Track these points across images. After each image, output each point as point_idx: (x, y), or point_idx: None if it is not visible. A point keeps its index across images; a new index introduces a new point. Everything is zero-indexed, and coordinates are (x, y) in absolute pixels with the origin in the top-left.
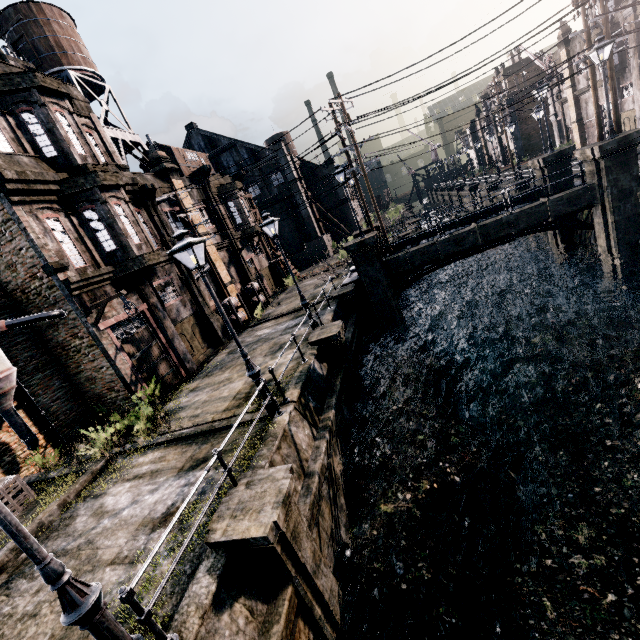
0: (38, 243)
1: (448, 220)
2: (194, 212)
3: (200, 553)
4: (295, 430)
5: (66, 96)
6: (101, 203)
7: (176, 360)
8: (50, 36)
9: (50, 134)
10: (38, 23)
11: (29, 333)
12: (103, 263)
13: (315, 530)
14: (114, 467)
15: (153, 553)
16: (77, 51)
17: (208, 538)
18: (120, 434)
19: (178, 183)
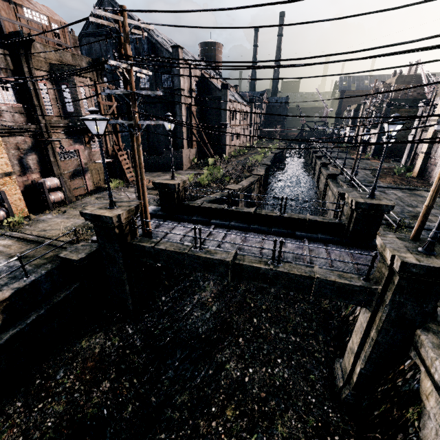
0: None
1: (248, 210)
2: None
3: None
4: None
5: None
6: None
7: None
8: None
9: None
10: None
11: None
12: None
13: None
14: None
15: None
16: None
17: None
18: None
19: None
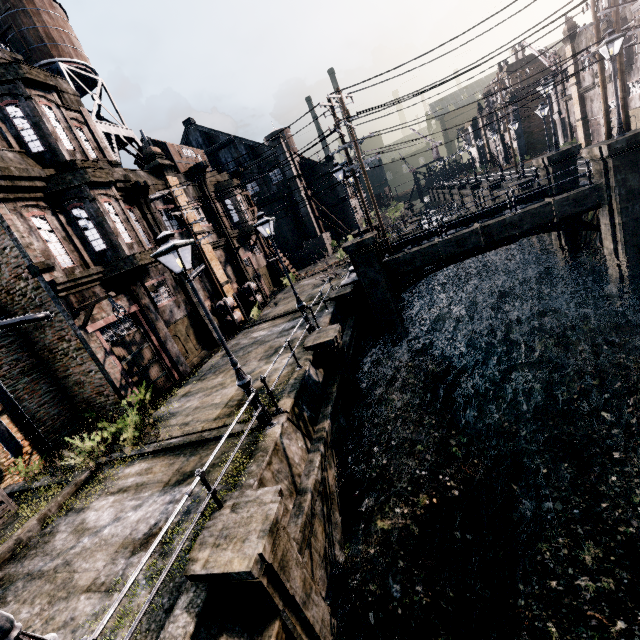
0: (22, 242)
1: (449, 220)
2: (189, 210)
3: (180, 584)
4: (287, 443)
5: (54, 89)
6: (90, 201)
7: (169, 363)
8: (40, 27)
9: (36, 128)
10: (27, 13)
11: (15, 335)
12: (92, 263)
13: (307, 552)
14: (99, 478)
15: (122, 594)
16: (68, 43)
17: (188, 570)
18: (107, 442)
19: (173, 180)
